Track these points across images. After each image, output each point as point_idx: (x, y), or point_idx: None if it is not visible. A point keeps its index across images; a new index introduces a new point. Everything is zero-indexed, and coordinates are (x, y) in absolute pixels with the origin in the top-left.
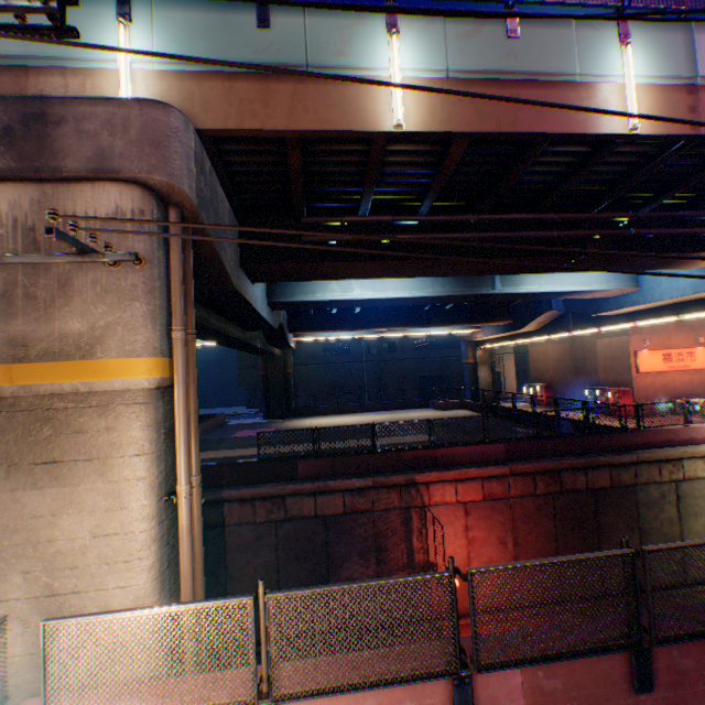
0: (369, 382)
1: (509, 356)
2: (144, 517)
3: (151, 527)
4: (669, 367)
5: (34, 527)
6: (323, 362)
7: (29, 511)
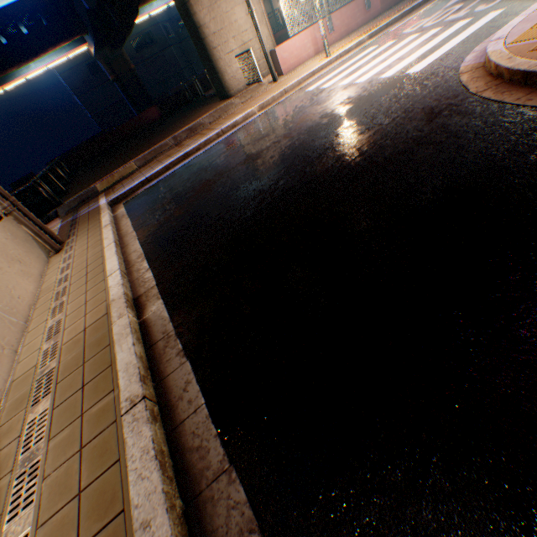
0: (184, 67)
1: None
2: (257, 3)
3: (260, 8)
4: None
5: (228, 18)
6: (141, 62)
7: (224, 12)
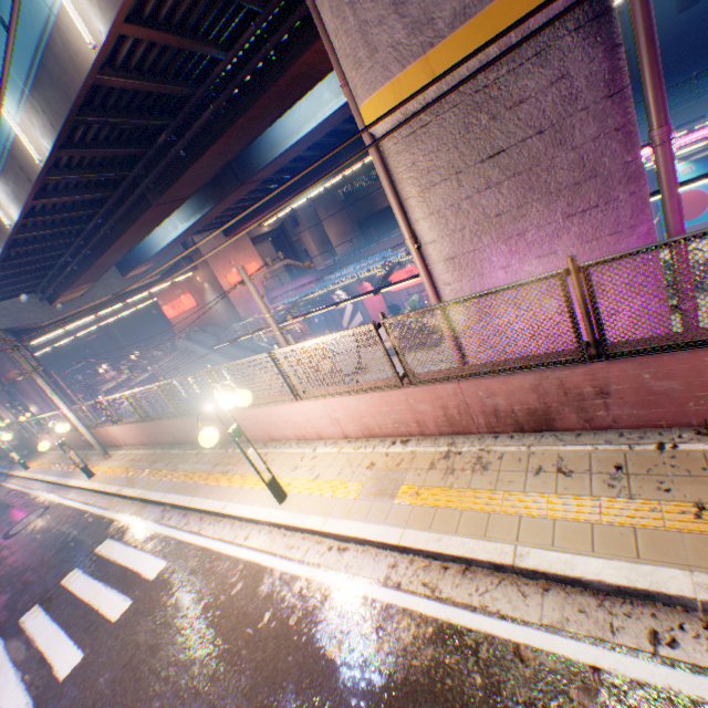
0: None
1: (305, 234)
2: None
3: None
4: (179, 312)
5: None
6: None
7: None
